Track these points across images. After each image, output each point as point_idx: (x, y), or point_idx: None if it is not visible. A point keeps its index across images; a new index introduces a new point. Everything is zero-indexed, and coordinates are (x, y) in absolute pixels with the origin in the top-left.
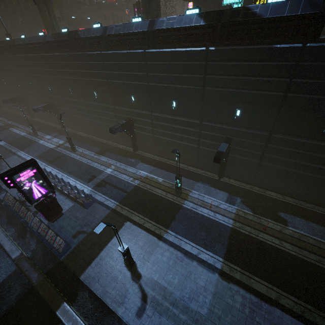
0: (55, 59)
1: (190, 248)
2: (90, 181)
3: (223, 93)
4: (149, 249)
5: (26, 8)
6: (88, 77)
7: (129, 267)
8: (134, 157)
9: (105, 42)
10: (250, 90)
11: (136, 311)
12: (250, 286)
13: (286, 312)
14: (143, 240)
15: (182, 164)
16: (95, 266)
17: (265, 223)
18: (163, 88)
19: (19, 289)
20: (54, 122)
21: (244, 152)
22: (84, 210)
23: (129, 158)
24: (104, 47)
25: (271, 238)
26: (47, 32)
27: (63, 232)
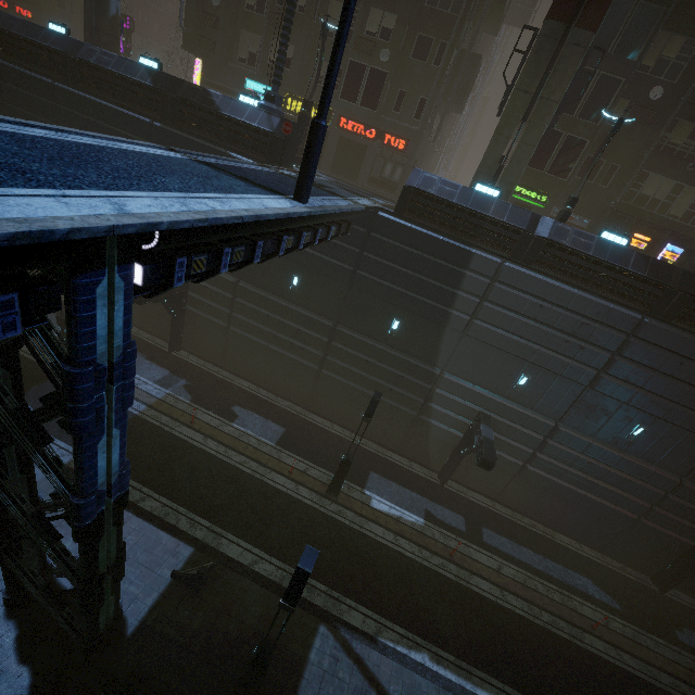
0: None
1: None
2: None
3: None
4: None
5: None
6: None
7: None
8: None
9: None
10: None
11: None
12: None
13: (140, 515)
14: None
15: None
16: None
17: (200, 416)
18: None
19: None
20: None
21: (207, 305)
22: None
23: None
24: None
25: (193, 434)
26: None
27: None
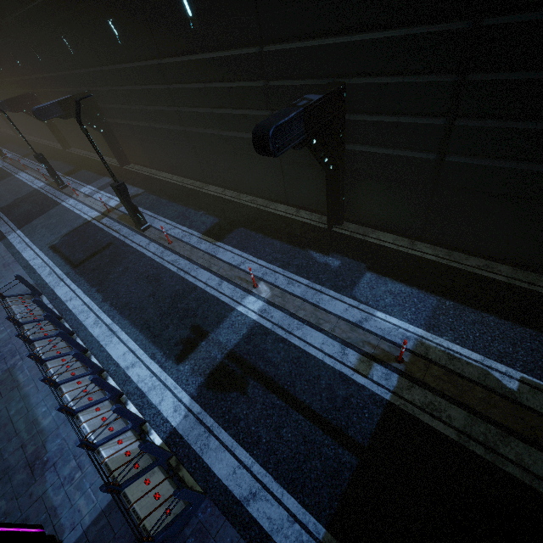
0: None
1: None
2: (184, 352)
3: None
4: None
5: None
6: None
7: None
8: (336, 247)
9: None
10: None
11: None
12: None
13: None
14: None
15: None
16: None
17: None
18: None
19: None
20: (106, 153)
21: None
22: None
23: (318, 252)
24: None
25: None
26: None
27: None
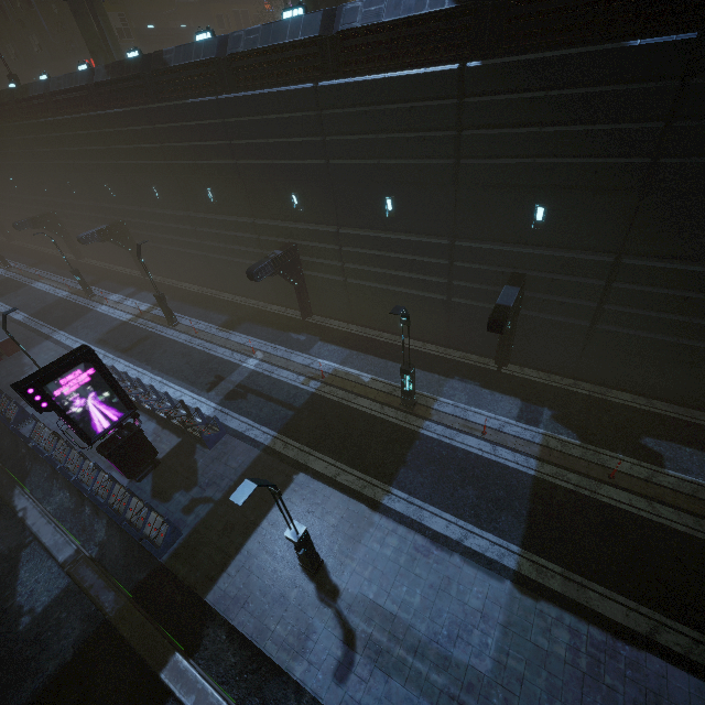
0: (116, 122)
1: (443, 525)
2: (212, 387)
3: (504, 169)
4: (351, 532)
5: (46, 14)
6: (191, 159)
7: (310, 572)
8: (305, 330)
9: (225, 73)
10: (568, 158)
11: (334, 668)
12: (586, 607)
13: (675, 663)
14: (339, 512)
15: (412, 340)
16: (237, 572)
17: (611, 464)
18: (363, 168)
19: (78, 626)
20: (126, 265)
21: (556, 304)
22: (204, 452)
23: (294, 333)
24: (223, 85)
25: (628, 498)
26: (96, 62)
27: (162, 502)
